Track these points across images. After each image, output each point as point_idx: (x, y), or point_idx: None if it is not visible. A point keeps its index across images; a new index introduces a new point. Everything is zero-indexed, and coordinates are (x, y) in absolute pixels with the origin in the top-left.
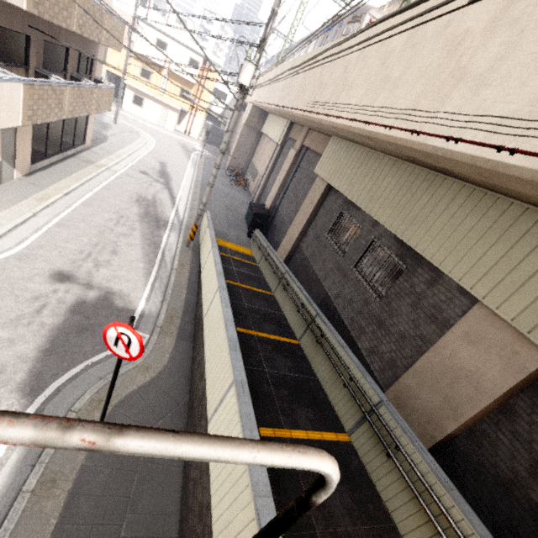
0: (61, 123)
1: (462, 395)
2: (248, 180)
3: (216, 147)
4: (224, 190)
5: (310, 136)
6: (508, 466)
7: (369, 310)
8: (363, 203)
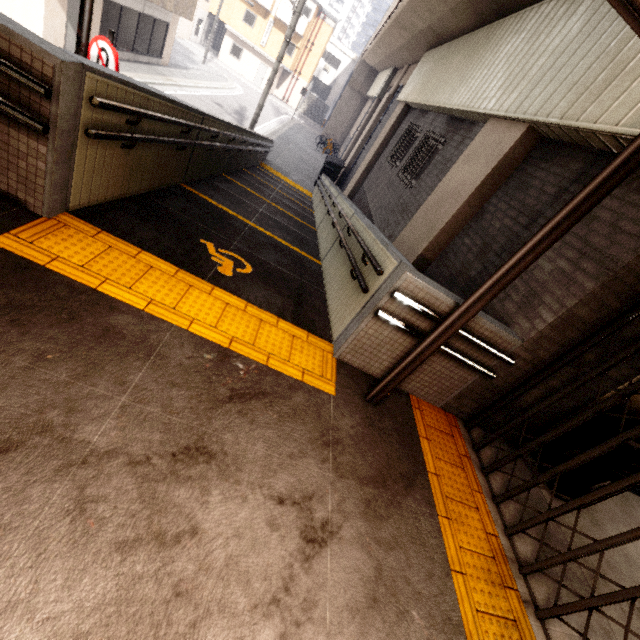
0: (137, 18)
1: (442, 212)
2: (339, 151)
3: (316, 123)
4: (306, 150)
5: (408, 72)
6: (462, 261)
7: (400, 203)
8: (426, 98)
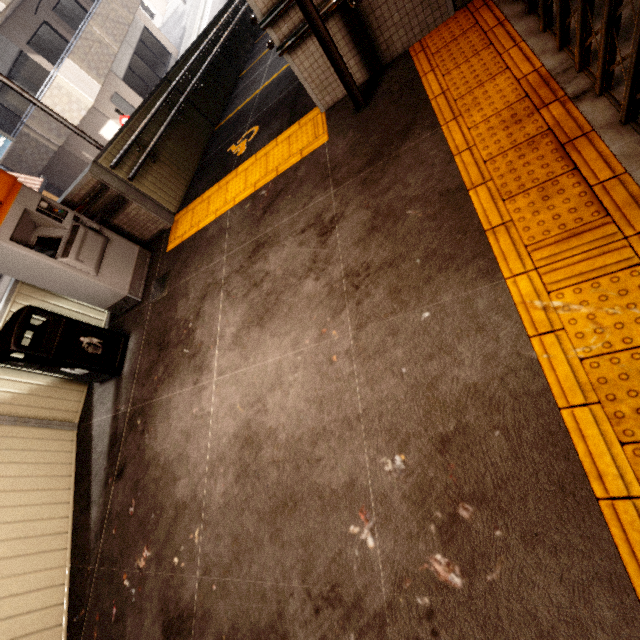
0: (138, 59)
1: None
2: None
3: None
4: None
5: None
6: None
7: None
8: None
